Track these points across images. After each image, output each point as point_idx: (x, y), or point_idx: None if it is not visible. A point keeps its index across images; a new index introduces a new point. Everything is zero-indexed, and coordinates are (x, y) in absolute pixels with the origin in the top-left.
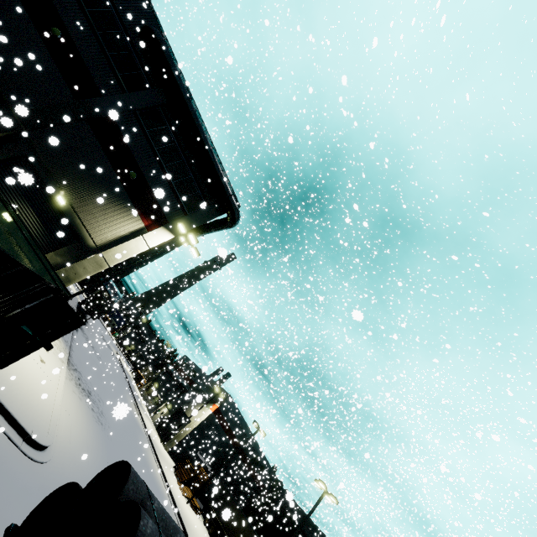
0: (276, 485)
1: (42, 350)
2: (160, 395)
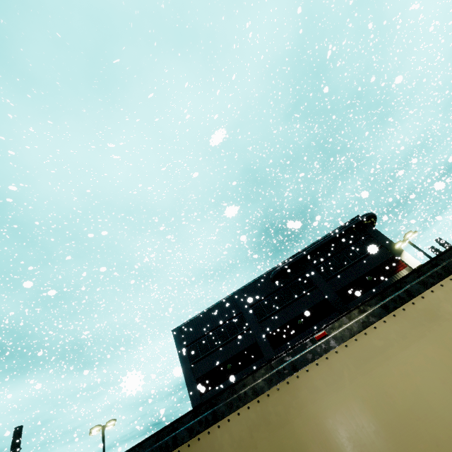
0: None
1: None
2: None
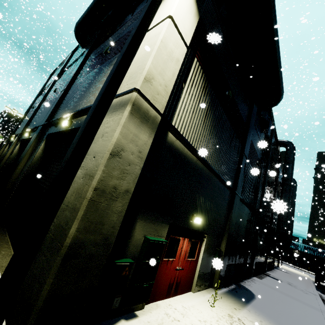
0: None
1: None
2: None
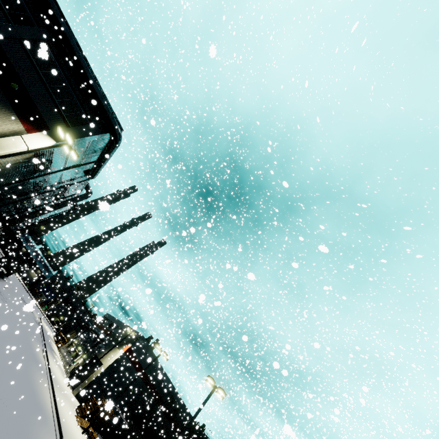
0: (193, 426)
1: None
2: (78, 349)
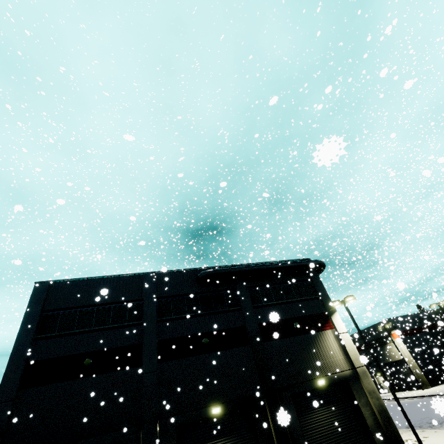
0: None
1: (431, 439)
2: None
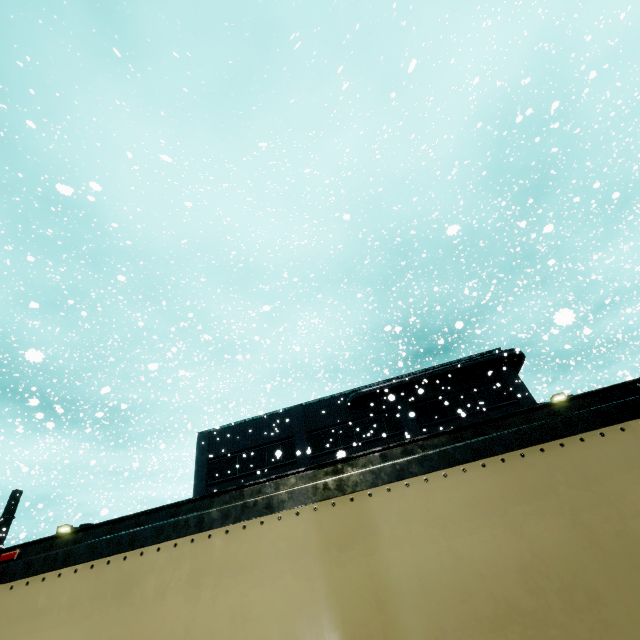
0: None
1: None
2: None
